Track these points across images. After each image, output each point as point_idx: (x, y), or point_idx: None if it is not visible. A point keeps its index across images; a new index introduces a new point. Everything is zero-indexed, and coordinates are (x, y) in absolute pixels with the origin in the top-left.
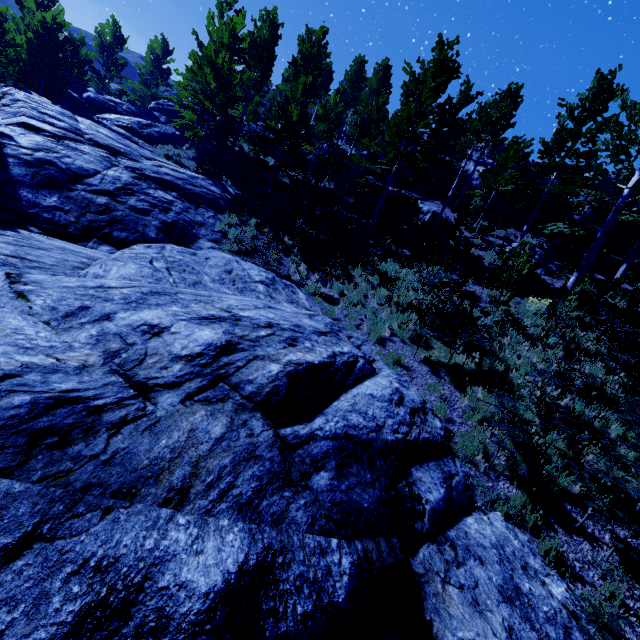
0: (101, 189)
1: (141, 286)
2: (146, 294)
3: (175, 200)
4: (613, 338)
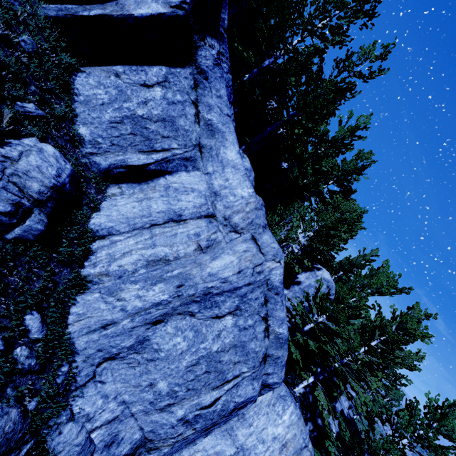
0: None
1: None
2: None
3: None
4: None
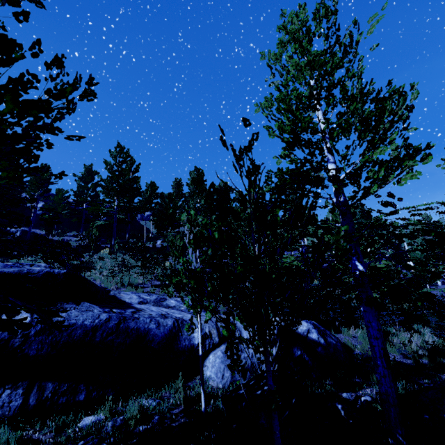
0: None
1: None
2: None
3: None
4: (134, 254)
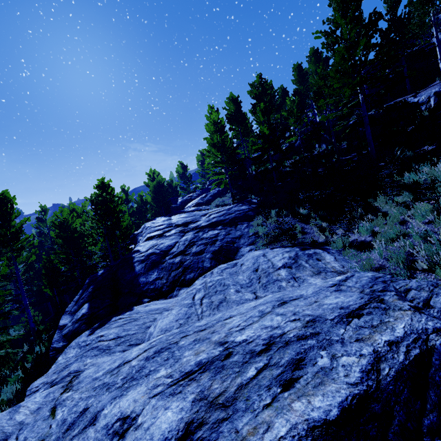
0: (177, 252)
1: (154, 345)
2: (148, 358)
3: (220, 231)
4: None
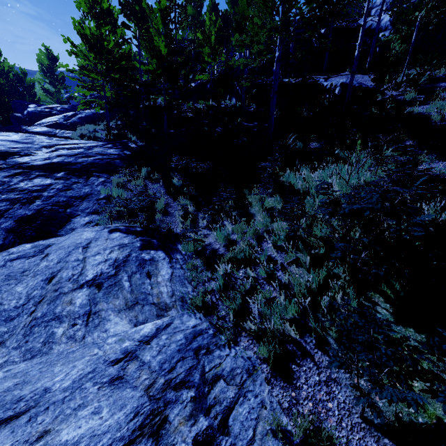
0: None
1: None
2: None
3: (55, 182)
4: None
